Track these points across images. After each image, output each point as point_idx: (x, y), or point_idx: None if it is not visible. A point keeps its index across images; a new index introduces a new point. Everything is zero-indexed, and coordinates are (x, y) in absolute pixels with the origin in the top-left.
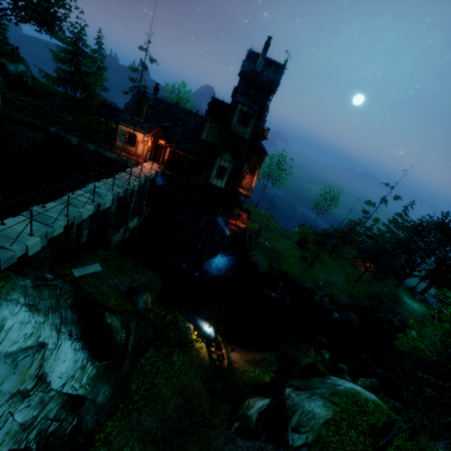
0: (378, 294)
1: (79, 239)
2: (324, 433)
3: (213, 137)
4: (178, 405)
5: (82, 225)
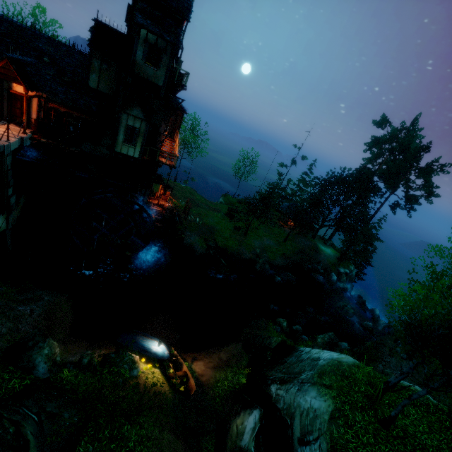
0: (304, 249)
1: None
2: (336, 433)
3: (109, 84)
4: None
5: None
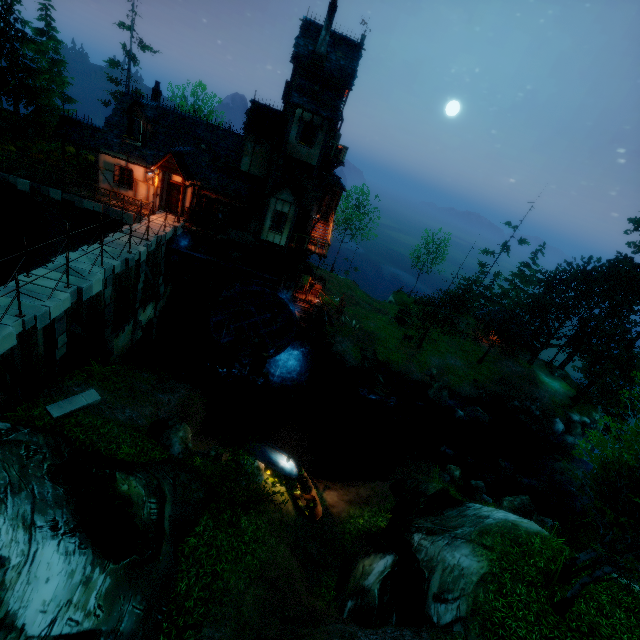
0: (510, 376)
1: (53, 352)
2: (482, 597)
3: (260, 166)
4: (259, 599)
5: (54, 329)
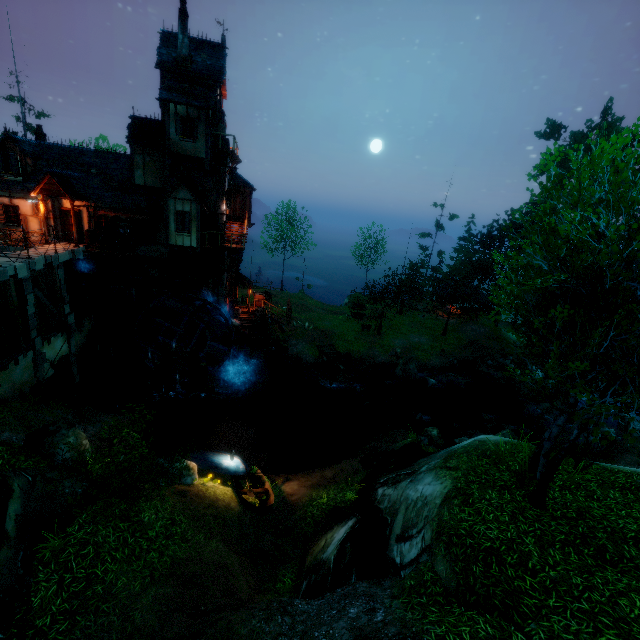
0: (476, 339)
1: None
2: (447, 515)
3: (155, 176)
4: (162, 598)
5: None
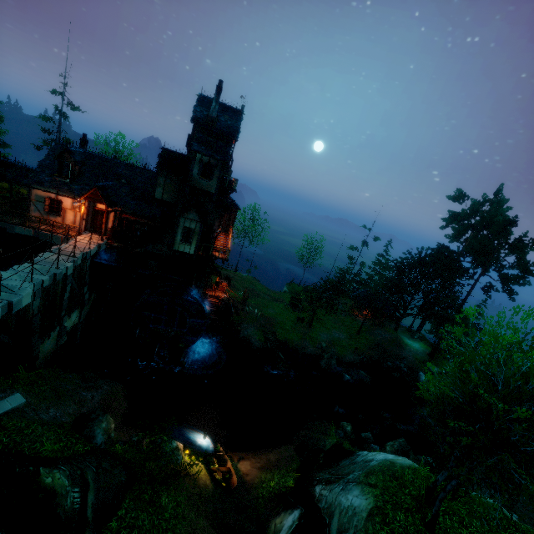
0: (382, 342)
1: None
2: (371, 530)
3: (171, 194)
4: None
5: None
